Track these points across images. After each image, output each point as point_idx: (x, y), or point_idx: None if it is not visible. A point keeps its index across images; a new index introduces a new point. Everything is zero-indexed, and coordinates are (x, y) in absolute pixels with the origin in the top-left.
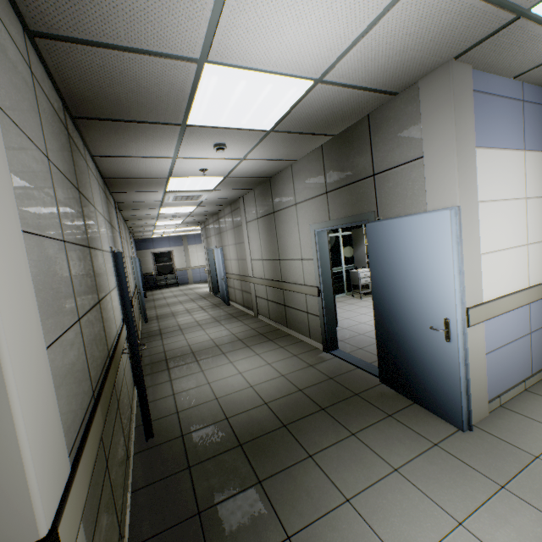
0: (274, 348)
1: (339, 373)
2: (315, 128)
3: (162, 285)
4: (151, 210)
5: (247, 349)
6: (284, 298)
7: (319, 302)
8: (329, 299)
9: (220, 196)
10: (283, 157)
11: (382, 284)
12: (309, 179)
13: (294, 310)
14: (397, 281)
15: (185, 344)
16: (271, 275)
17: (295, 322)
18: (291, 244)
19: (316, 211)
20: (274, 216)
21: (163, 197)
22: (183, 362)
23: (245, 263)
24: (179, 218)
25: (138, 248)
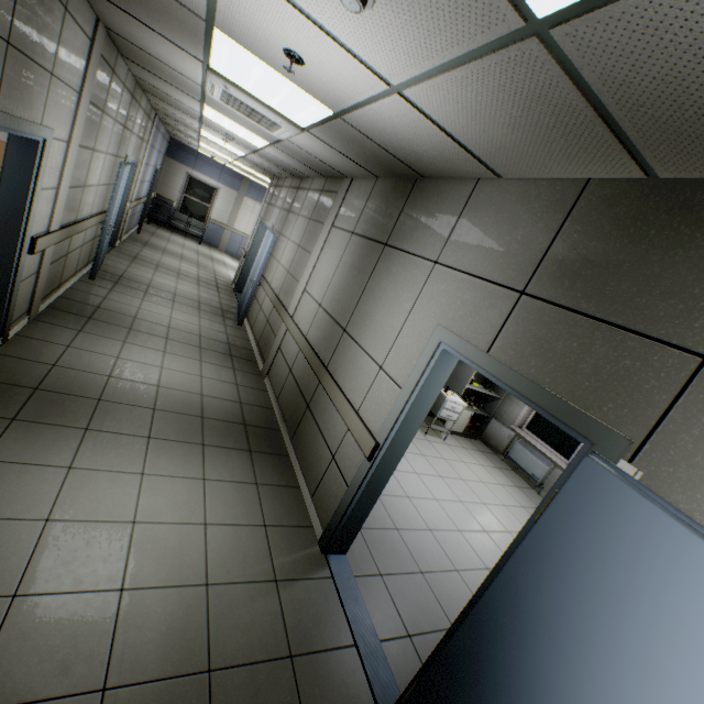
0: (243, 479)
1: (313, 646)
2: (654, 117)
3: (177, 228)
4: (185, 96)
5: (197, 452)
6: (313, 394)
7: (363, 468)
8: (384, 474)
9: (315, 150)
10: (483, 148)
11: (527, 619)
12: (499, 235)
13: (316, 428)
14: (582, 676)
15: (107, 369)
16: (317, 341)
17: (306, 446)
18: (380, 324)
19: (470, 308)
20: (383, 251)
21: (205, 80)
22: (57, 418)
23: (293, 286)
24: (240, 146)
25: (170, 154)
